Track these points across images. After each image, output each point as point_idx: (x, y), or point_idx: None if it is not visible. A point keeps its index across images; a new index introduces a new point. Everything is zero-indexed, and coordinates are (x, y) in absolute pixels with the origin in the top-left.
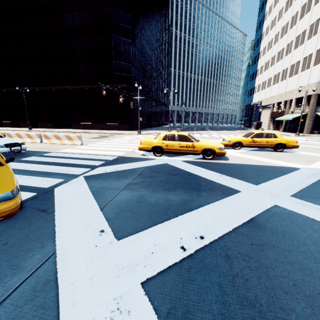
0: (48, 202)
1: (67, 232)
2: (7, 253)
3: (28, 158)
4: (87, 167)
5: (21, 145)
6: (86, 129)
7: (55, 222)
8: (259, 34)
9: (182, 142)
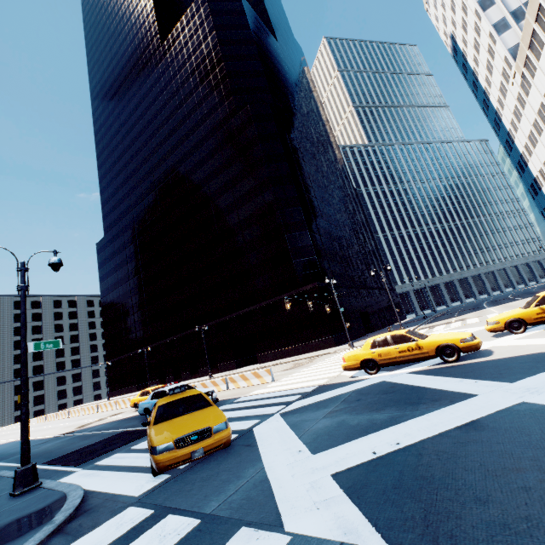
0: (250, 439)
1: (270, 455)
2: (230, 471)
3: (220, 408)
4: (282, 405)
5: (212, 394)
6: (276, 359)
7: (259, 451)
8: (502, 134)
9: (400, 345)
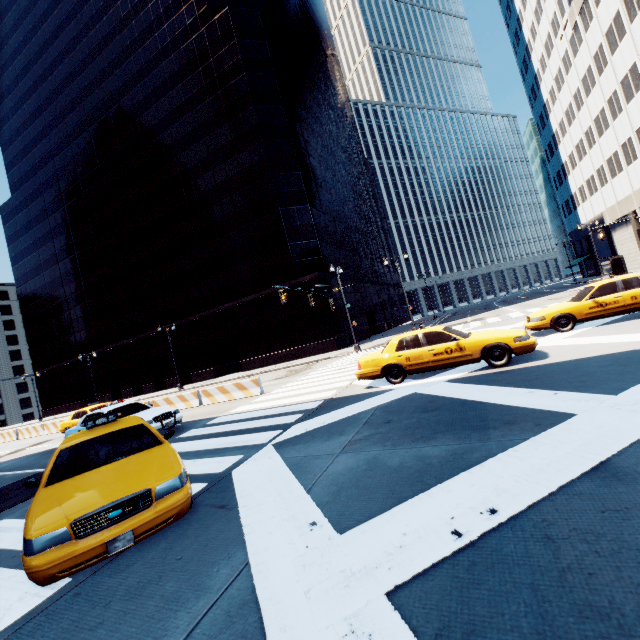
0: (226, 493)
1: (260, 532)
2: (184, 571)
3: (186, 434)
4: (275, 429)
5: (175, 415)
6: (265, 365)
7: (241, 520)
8: (538, 106)
9: (436, 346)
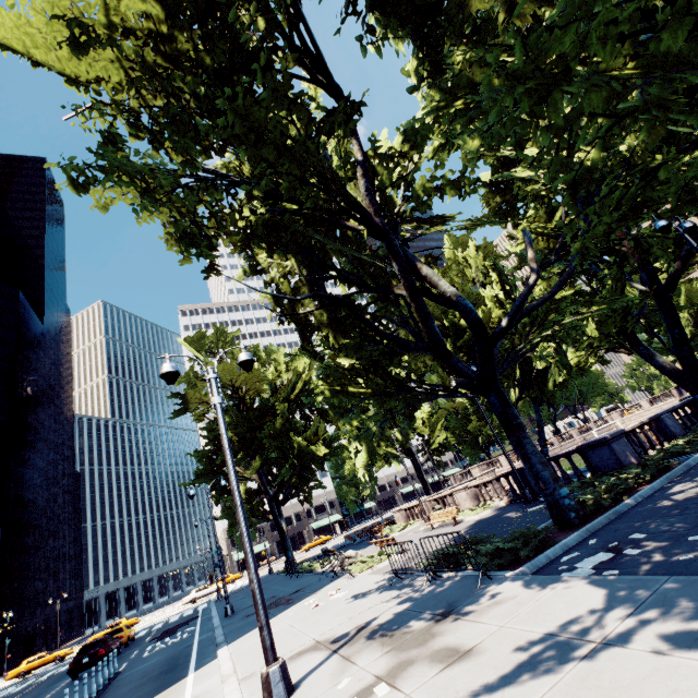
0: None
1: None
2: None
3: None
4: None
5: None
6: None
7: None
8: None
9: (41, 659)
